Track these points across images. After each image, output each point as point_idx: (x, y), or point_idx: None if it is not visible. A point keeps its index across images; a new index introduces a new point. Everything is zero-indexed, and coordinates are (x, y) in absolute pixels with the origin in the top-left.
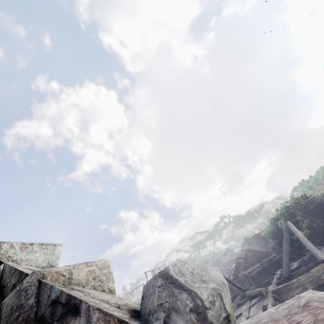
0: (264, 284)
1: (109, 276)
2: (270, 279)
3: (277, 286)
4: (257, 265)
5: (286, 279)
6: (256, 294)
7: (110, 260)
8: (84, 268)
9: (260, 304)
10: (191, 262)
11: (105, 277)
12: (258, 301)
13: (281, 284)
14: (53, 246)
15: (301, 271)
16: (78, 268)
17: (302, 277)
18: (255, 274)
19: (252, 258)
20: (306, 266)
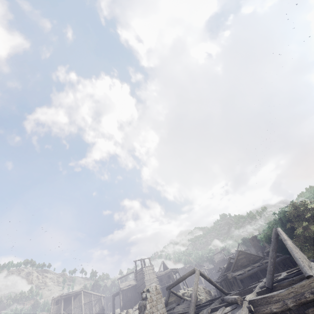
0: (246, 290)
1: None
2: (253, 286)
3: (258, 295)
4: (248, 268)
5: (268, 290)
6: (232, 301)
7: None
8: None
9: (233, 313)
10: None
11: None
12: (232, 310)
13: (262, 294)
14: None
15: (285, 283)
16: None
17: (284, 291)
18: (245, 277)
19: (244, 261)
20: (291, 279)
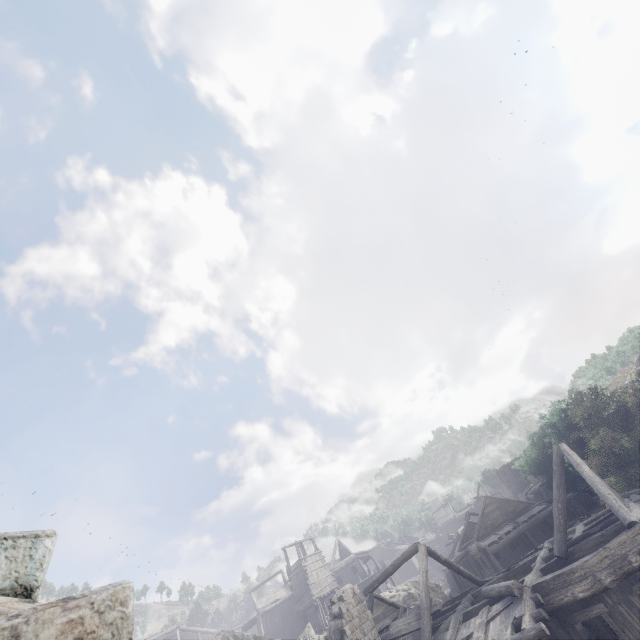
0: (517, 570)
1: (122, 627)
2: (529, 559)
3: (543, 575)
4: (507, 529)
5: (560, 561)
6: (502, 593)
7: (131, 586)
8: (57, 615)
9: (508, 614)
10: (253, 637)
11: (110, 630)
12: (505, 609)
13: (550, 571)
14: (33, 539)
15: (590, 543)
16: (38, 620)
17: (592, 558)
18: (503, 546)
19: (497, 516)
20: (598, 534)
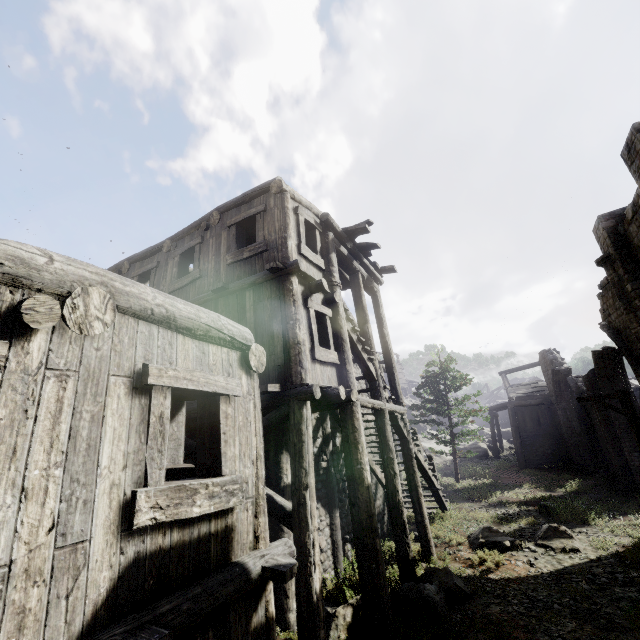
0: None
1: None
2: None
3: None
4: None
5: None
6: None
7: None
8: None
9: None
10: None
11: None
12: None
13: None
14: None
15: None
16: None
17: None
18: None
19: None
20: None
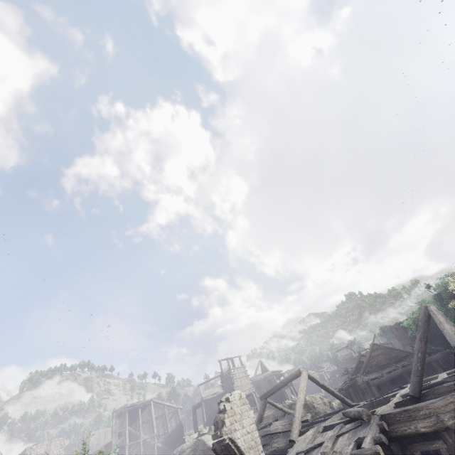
0: (381, 400)
1: None
2: (392, 394)
3: (397, 408)
4: (388, 369)
5: (413, 400)
6: (355, 416)
7: None
8: None
9: (355, 433)
10: None
11: None
12: (354, 429)
13: (403, 406)
14: None
15: (442, 389)
16: None
17: (438, 402)
18: (383, 382)
19: (381, 359)
20: (452, 383)
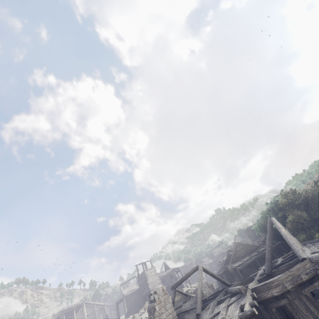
0: (247, 279)
1: None
2: (253, 274)
3: (259, 283)
4: (247, 258)
5: (267, 276)
6: (236, 292)
7: None
8: None
9: (238, 302)
10: None
11: None
12: (237, 300)
13: (262, 281)
14: None
15: (283, 268)
16: None
17: (282, 276)
18: (244, 267)
19: (242, 252)
20: (287, 263)
